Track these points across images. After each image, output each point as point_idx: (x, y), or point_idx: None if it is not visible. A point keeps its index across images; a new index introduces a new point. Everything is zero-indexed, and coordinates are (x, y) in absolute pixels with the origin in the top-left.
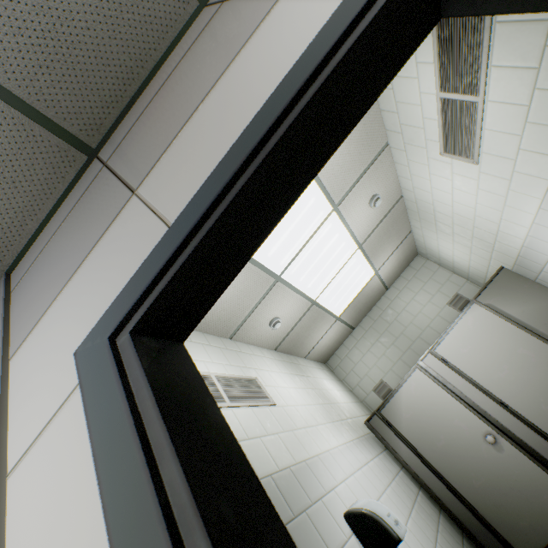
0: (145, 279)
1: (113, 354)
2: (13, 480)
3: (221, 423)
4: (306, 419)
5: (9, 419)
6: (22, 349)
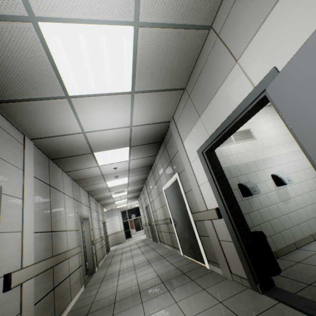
0: (206, 145)
1: (203, 155)
2: (192, 164)
3: (220, 167)
4: (271, 143)
5: (187, 154)
6: (185, 142)
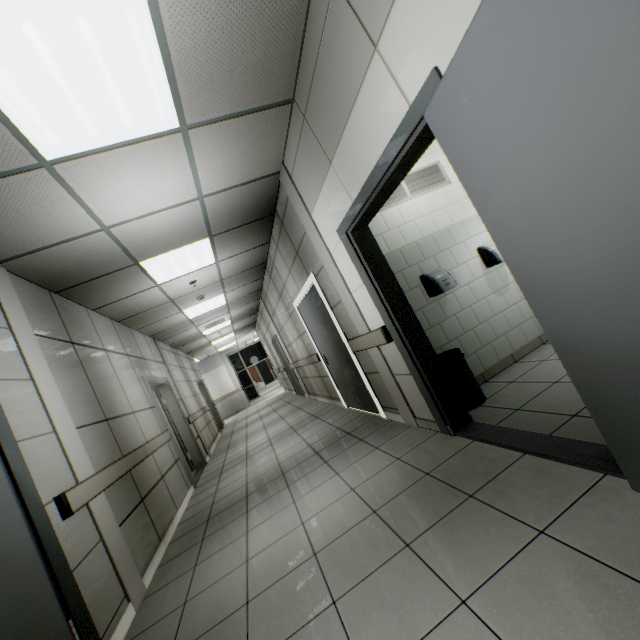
0: (350, 220)
1: (348, 239)
2: (333, 256)
3: (381, 256)
4: None
5: (323, 238)
6: (314, 214)
